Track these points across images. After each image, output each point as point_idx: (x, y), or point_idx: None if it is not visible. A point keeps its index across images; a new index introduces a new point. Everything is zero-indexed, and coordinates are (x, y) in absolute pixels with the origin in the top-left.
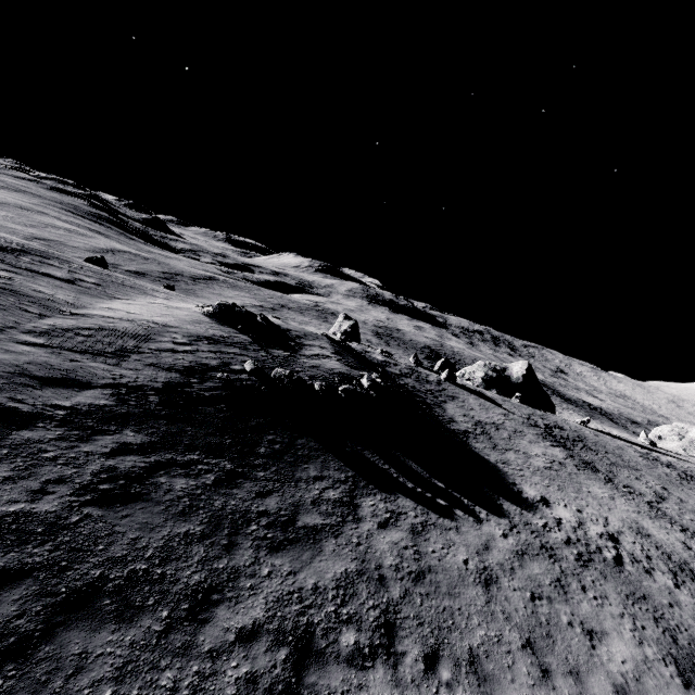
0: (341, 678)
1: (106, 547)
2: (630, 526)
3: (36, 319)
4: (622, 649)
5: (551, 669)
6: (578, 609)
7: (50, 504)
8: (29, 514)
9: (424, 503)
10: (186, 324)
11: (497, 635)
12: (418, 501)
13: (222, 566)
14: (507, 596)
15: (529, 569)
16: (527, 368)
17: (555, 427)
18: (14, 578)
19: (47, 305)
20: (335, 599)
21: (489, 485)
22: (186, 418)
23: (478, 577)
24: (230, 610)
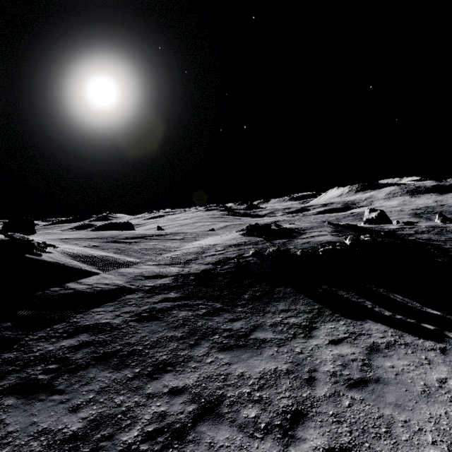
0: (227, 436)
1: (129, 338)
2: None
3: (158, 256)
4: None
5: None
6: None
7: (118, 320)
8: (108, 323)
9: (399, 327)
10: (226, 241)
11: None
12: (392, 325)
13: (182, 354)
14: None
15: None
16: None
17: None
18: (88, 345)
19: (165, 250)
20: (253, 385)
21: None
22: (204, 284)
23: None
24: (174, 377)
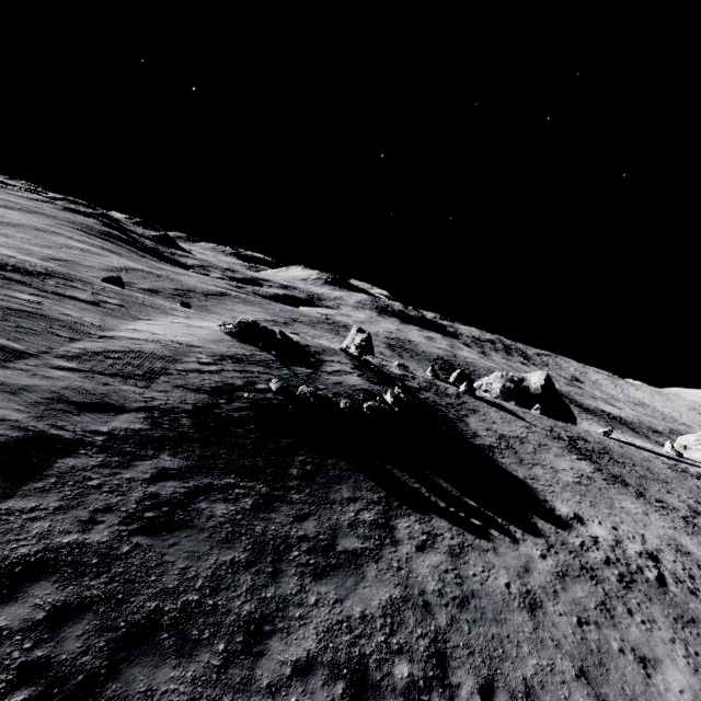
0: None
1: (158, 578)
2: (668, 543)
3: (67, 343)
4: (678, 678)
5: (608, 700)
6: (627, 635)
7: (101, 534)
8: (83, 545)
9: (458, 523)
10: (209, 343)
11: (550, 664)
12: (452, 521)
13: (269, 595)
14: (554, 622)
15: (572, 592)
16: (545, 378)
17: (579, 439)
18: (75, 612)
19: (76, 329)
20: (383, 628)
21: (520, 503)
22: (218, 440)
23: (522, 601)
24: (283, 642)
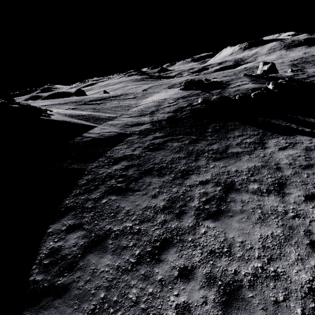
0: (248, 197)
1: (153, 161)
2: None
3: (127, 111)
4: None
5: None
6: None
7: (137, 152)
8: (132, 154)
9: None
10: (172, 95)
11: None
12: (314, 136)
13: (192, 165)
14: None
15: None
16: None
17: None
18: (131, 167)
19: (129, 106)
20: (246, 174)
21: None
22: (176, 126)
23: None
24: (196, 176)
